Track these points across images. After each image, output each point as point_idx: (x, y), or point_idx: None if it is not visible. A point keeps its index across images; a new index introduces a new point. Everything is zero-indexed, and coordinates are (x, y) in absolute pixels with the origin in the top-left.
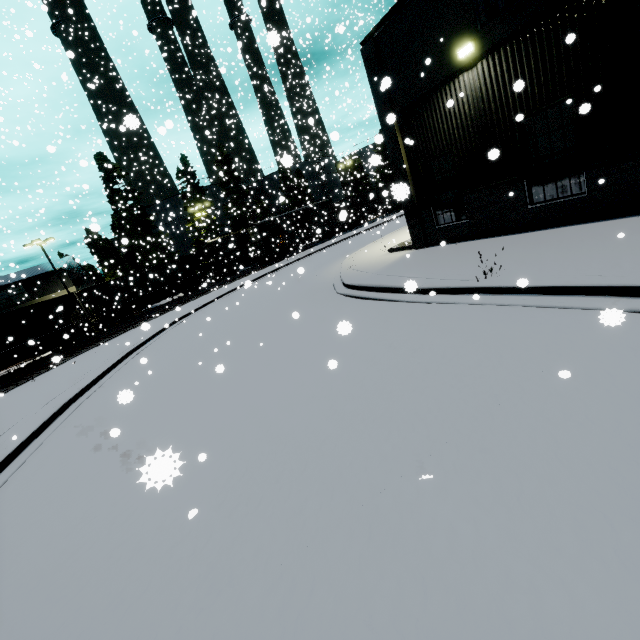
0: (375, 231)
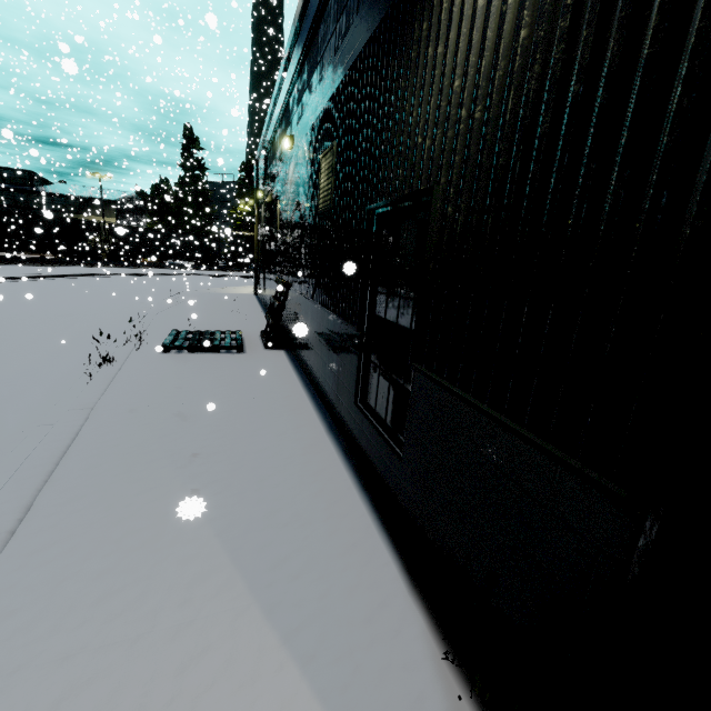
0: None
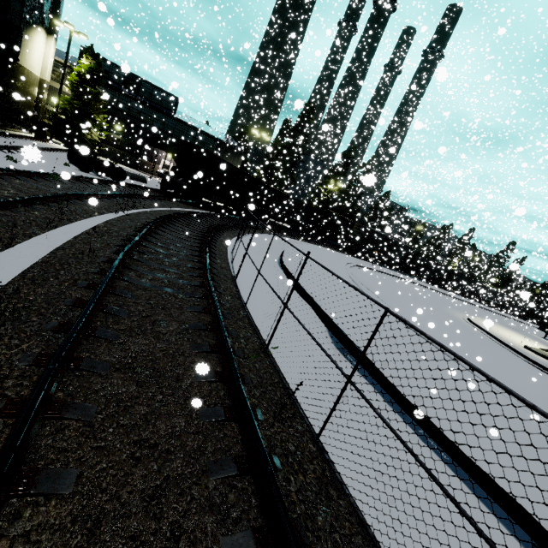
0: (440, 296)
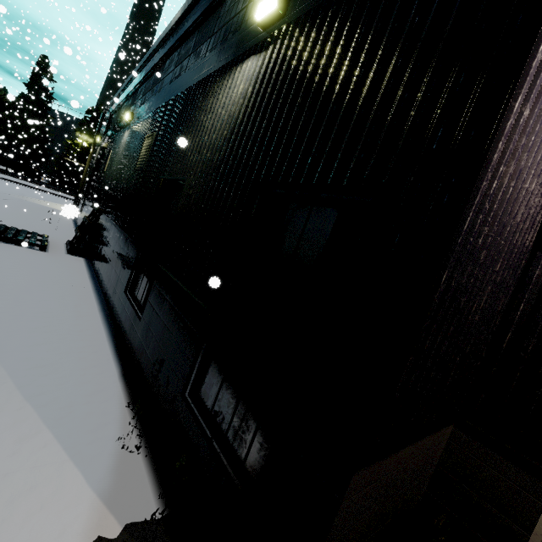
0: None
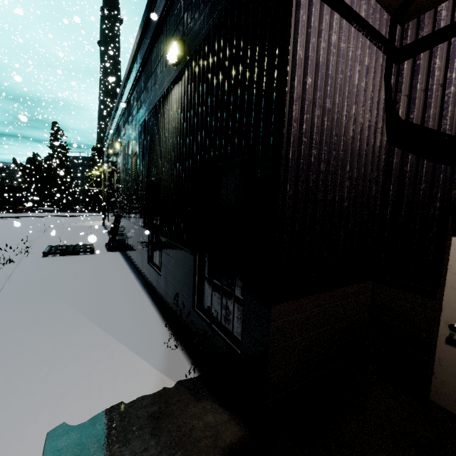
0: None
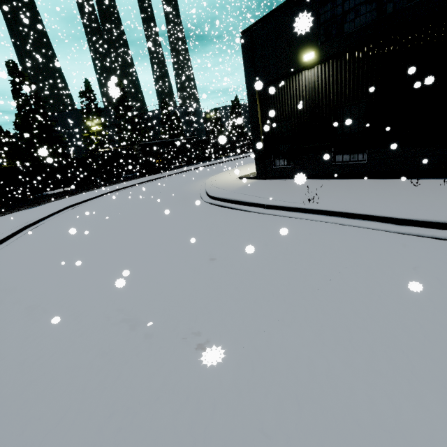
0: (226, 164)
